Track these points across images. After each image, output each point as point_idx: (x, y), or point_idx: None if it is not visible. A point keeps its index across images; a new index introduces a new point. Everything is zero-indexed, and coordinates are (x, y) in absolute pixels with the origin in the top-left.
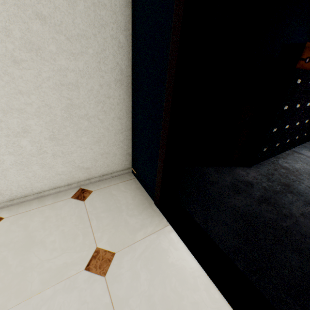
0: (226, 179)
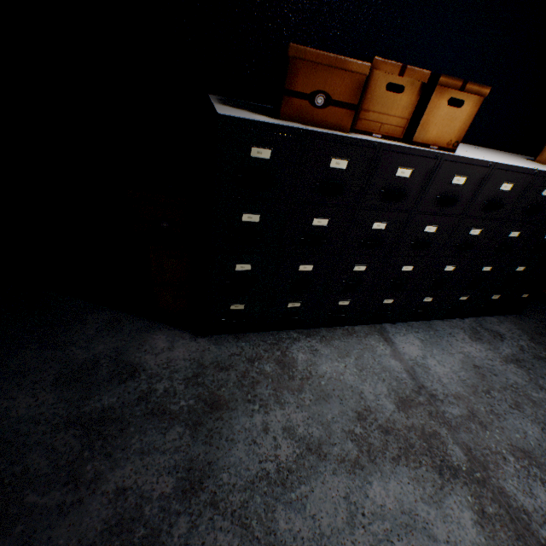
0: (95, 347)
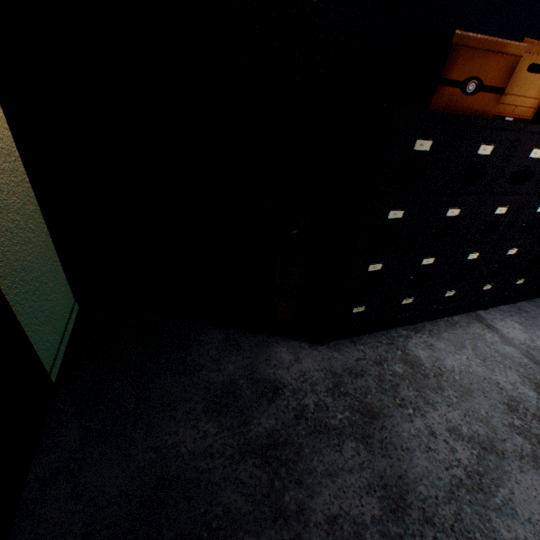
0: (225, 368)
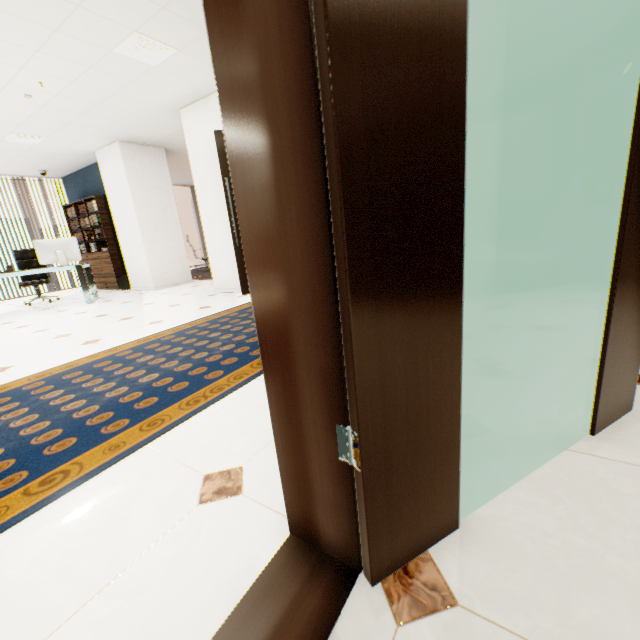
0: None
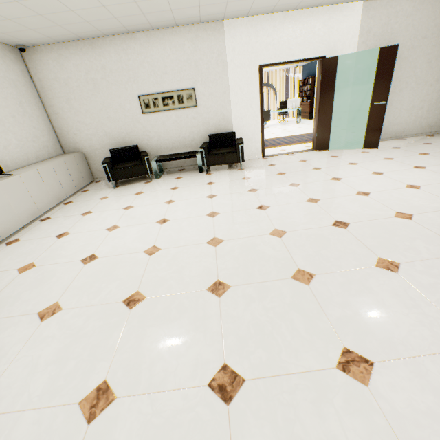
0: None
